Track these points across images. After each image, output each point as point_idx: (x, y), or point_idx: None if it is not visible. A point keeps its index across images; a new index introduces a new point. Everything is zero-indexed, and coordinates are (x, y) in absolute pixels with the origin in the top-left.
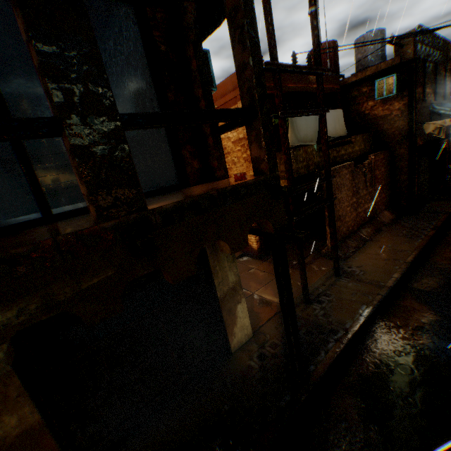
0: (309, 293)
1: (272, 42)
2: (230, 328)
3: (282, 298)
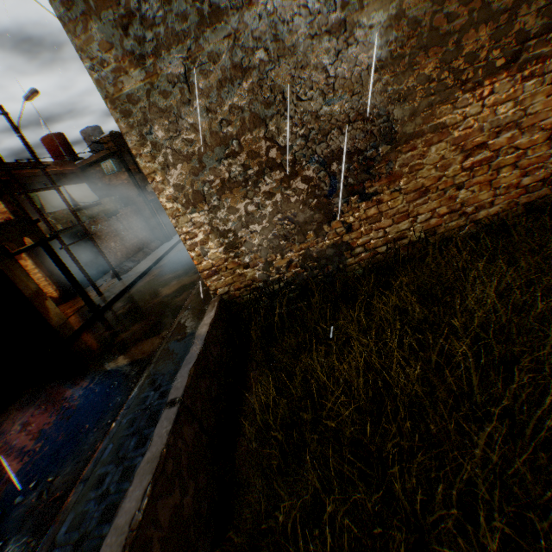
0: (104, 292)
1: None
2: (48, 314)
3: (64, 272)
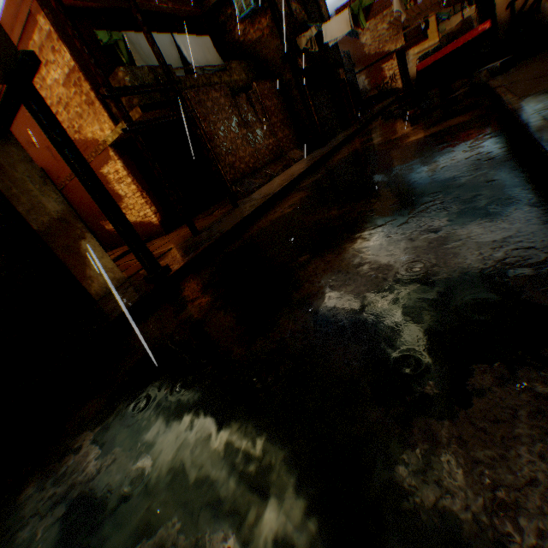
0: (203, 229)
1: None
2: (80, 270)
3: (81, 176)
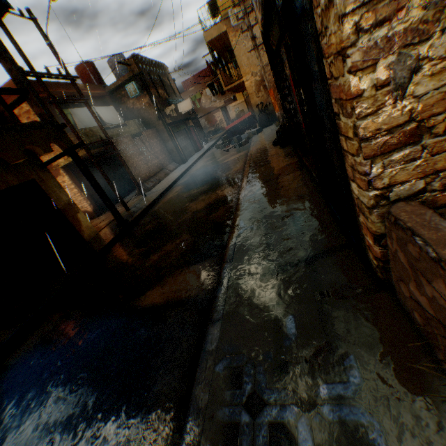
0: (130, 208)
1: (27, 60)
2: (79, 227)
3: (92, 183)
